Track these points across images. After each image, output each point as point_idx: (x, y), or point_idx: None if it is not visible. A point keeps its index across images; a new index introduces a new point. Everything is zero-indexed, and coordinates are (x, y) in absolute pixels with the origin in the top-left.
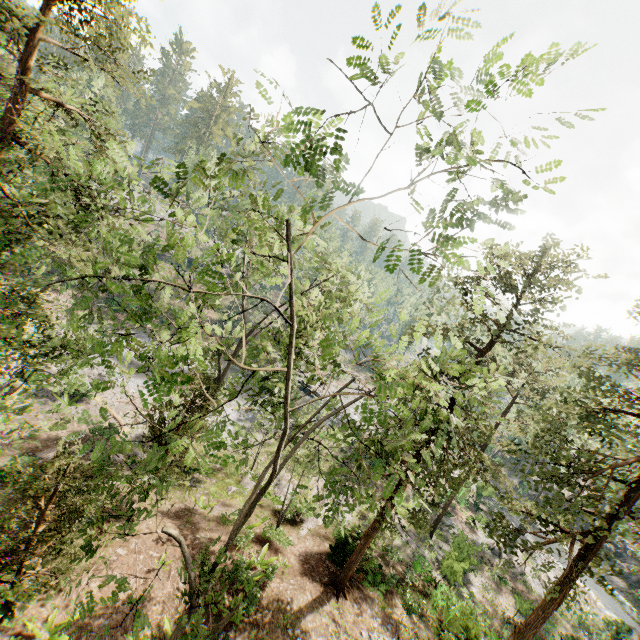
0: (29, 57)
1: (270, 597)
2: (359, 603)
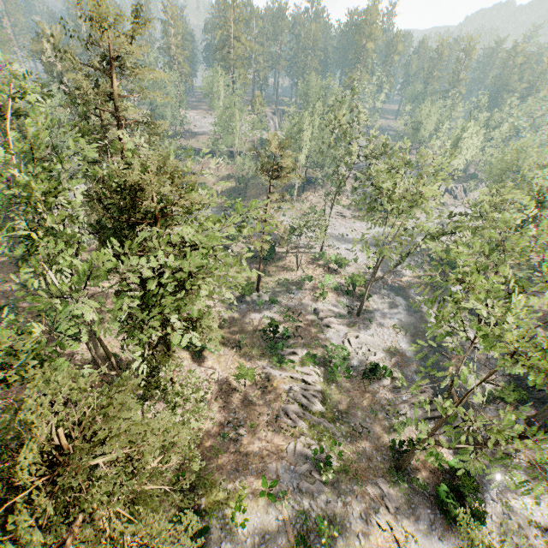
0: None
1: None
2: None
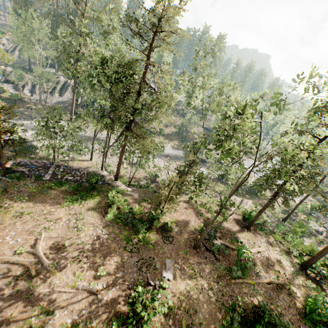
0: (149, 53)
1: (224, 227)
2: (255, 234)
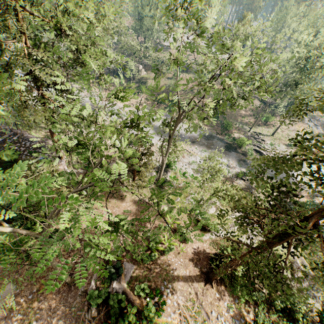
0: None
1: (164, 261)
2: (220, 295)
